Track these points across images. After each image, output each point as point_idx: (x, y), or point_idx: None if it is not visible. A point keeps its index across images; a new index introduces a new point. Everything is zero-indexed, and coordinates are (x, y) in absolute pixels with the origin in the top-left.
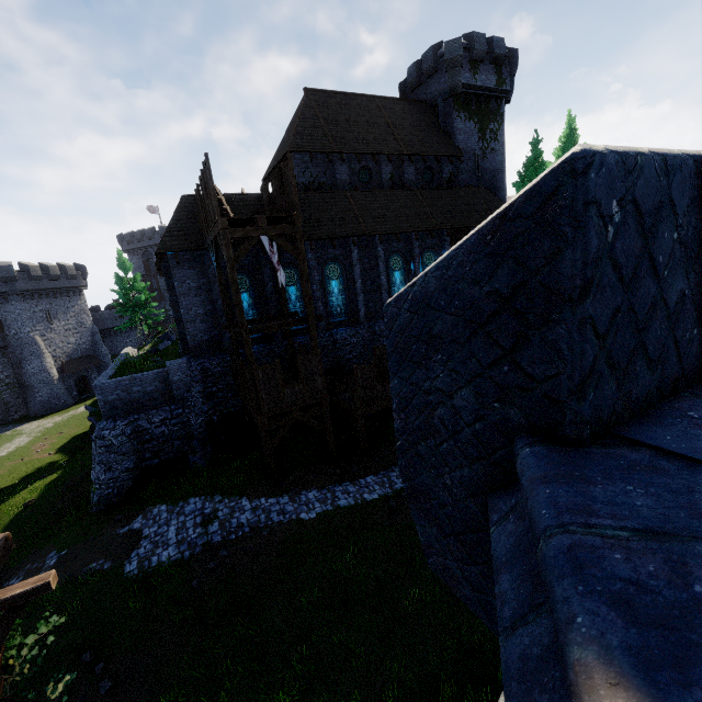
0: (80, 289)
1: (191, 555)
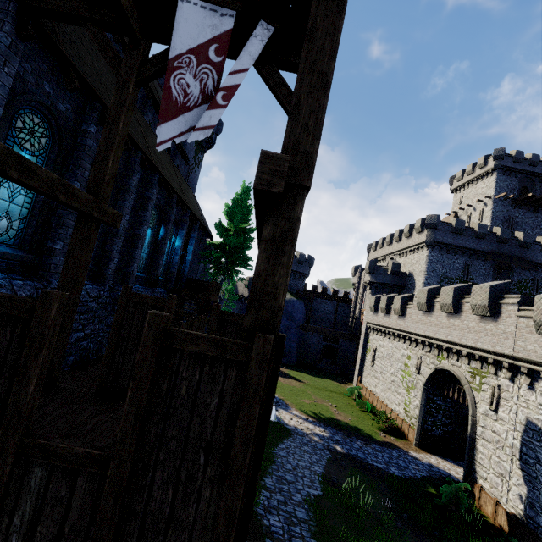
0: None
1: None
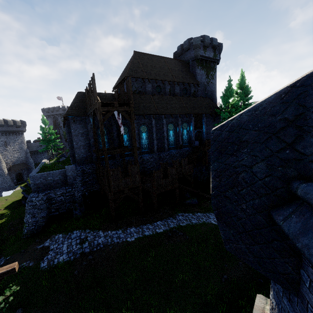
0: (22, 132)
1: (74, 258)
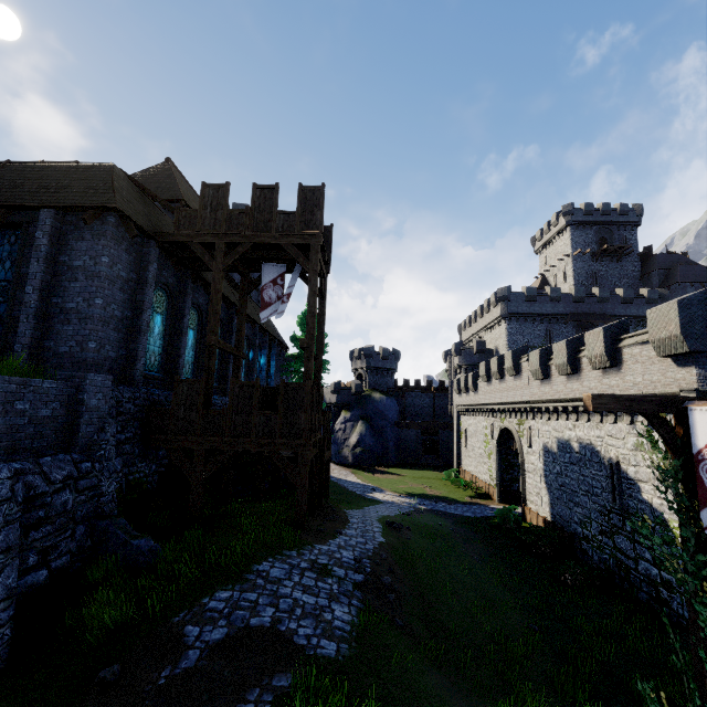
0: None
1: (361, 602)
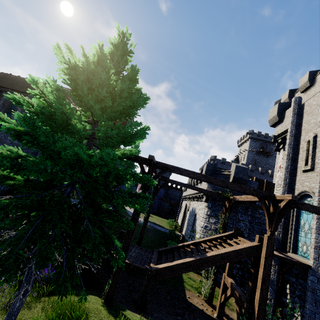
0: None
1: None
